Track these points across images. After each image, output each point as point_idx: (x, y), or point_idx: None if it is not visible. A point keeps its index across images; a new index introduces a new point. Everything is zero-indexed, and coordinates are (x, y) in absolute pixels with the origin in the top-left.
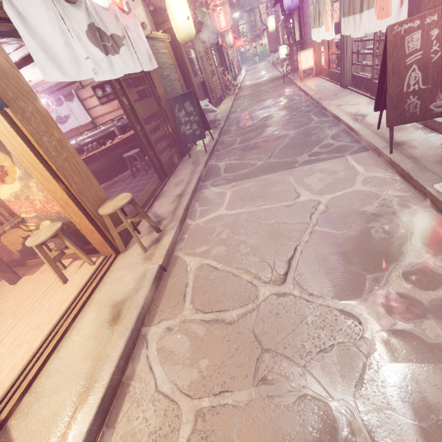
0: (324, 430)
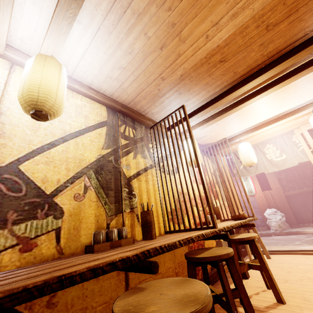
0: None
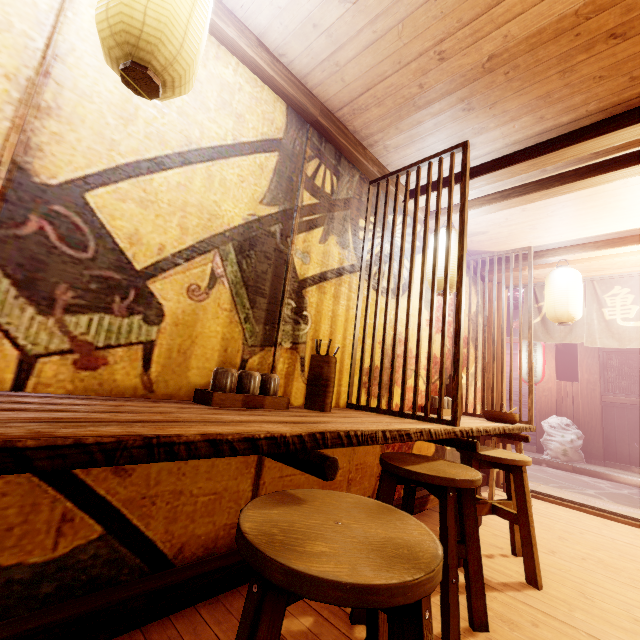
0: None
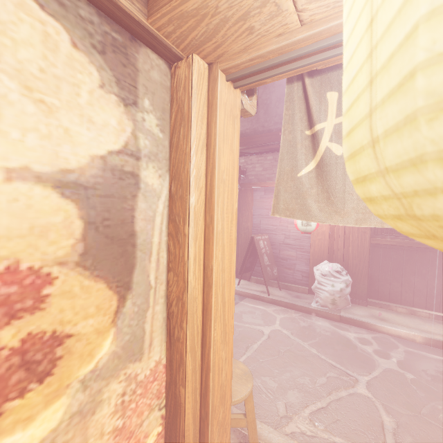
0: None
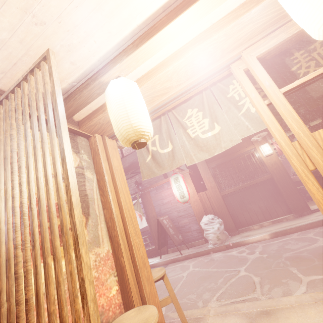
0: (292, 256)
